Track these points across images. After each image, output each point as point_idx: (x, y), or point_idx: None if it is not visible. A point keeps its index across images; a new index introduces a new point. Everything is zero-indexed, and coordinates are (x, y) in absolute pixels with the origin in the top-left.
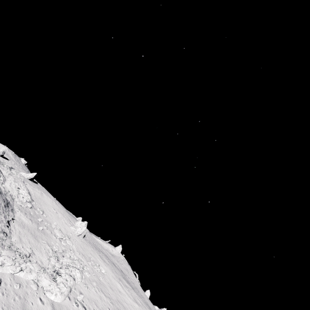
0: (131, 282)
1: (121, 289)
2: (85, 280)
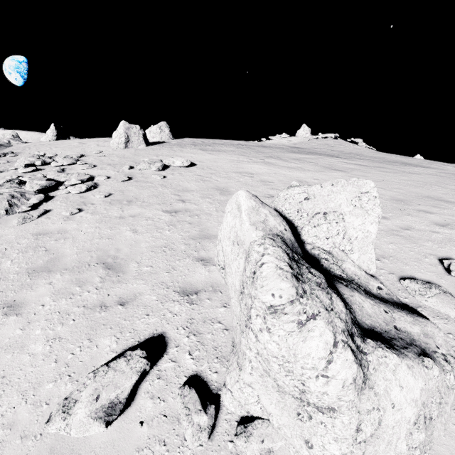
0: (332, 151)
1: (261, 169)
2: (45, 206)
